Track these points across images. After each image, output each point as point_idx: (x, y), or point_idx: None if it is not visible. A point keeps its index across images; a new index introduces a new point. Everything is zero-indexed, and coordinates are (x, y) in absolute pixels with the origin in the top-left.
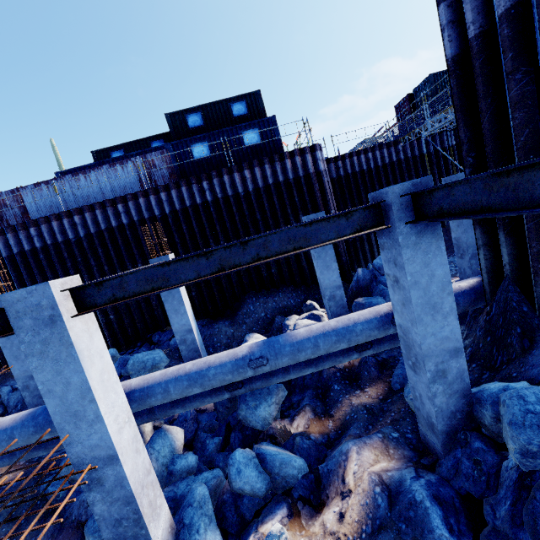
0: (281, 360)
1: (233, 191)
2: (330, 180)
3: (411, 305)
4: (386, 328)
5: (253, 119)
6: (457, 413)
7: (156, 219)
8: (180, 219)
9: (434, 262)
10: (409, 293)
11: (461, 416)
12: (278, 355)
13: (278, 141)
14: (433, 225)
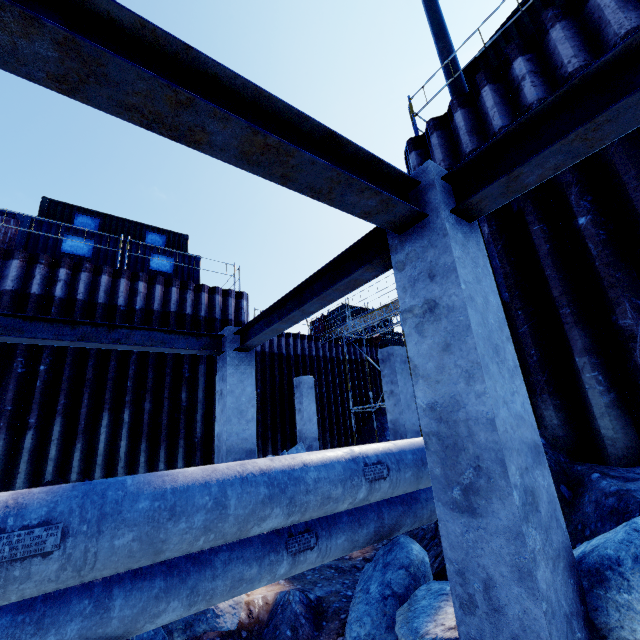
0: (110, 540)
1: (108, 299)
2: None
3: (469, 334)
4: (355, 484)
5: None
6: (573, 620)
7: None
8: None
9: (485, 282)
10: (465, 311)
11: (581, 632)
12: (106, 521)
13: (195, 281)
14: (476, 236)
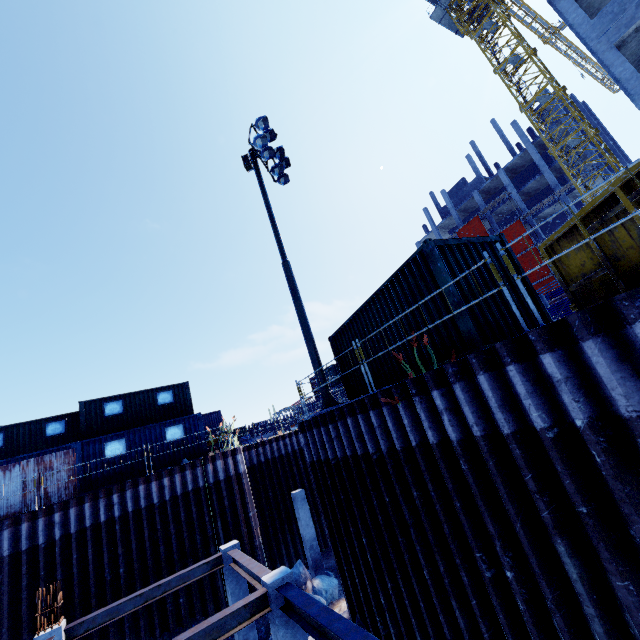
0: None
1: (147, 501)
2: (251, 466)
3: None
4: None
5: (178, 407)
6: None
7: (37, 550)
8: (72, 545)
9: (298, 634)
10: None
11: None
12: None
13: (201, 435)
14: None
